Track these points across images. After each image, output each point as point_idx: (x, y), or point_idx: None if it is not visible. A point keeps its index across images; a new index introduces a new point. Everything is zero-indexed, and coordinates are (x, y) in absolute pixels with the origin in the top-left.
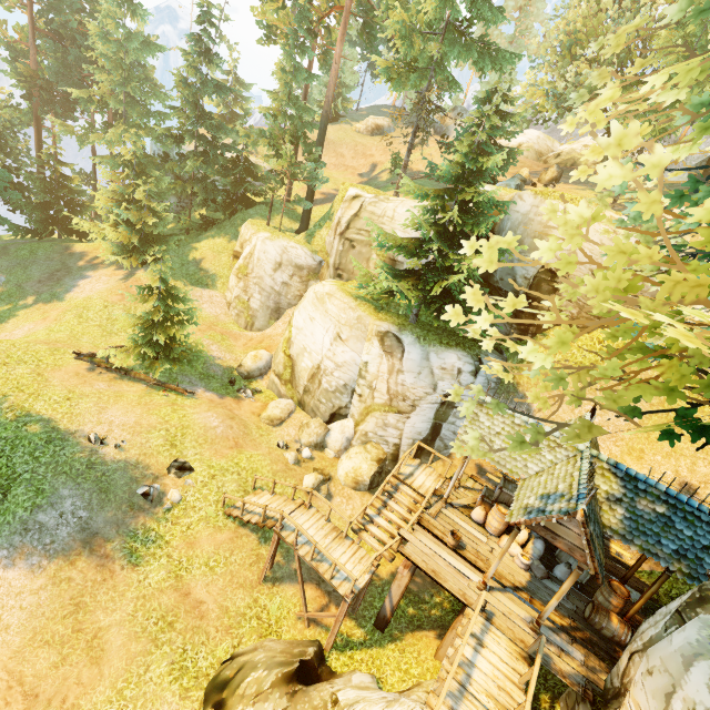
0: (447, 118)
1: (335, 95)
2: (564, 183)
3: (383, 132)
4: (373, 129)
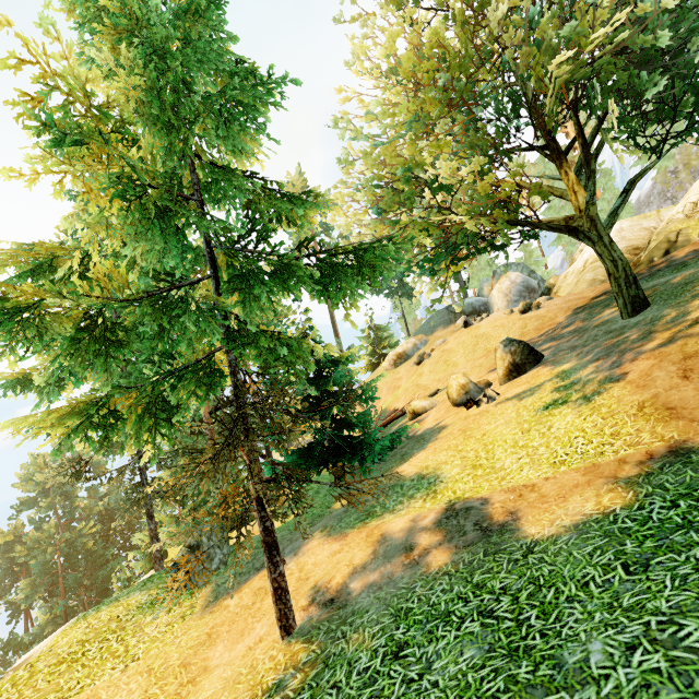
0: (492, 286)
1: (378, 340)
2: (542, 362)
3: (408, 356)
4: (394, 360)
